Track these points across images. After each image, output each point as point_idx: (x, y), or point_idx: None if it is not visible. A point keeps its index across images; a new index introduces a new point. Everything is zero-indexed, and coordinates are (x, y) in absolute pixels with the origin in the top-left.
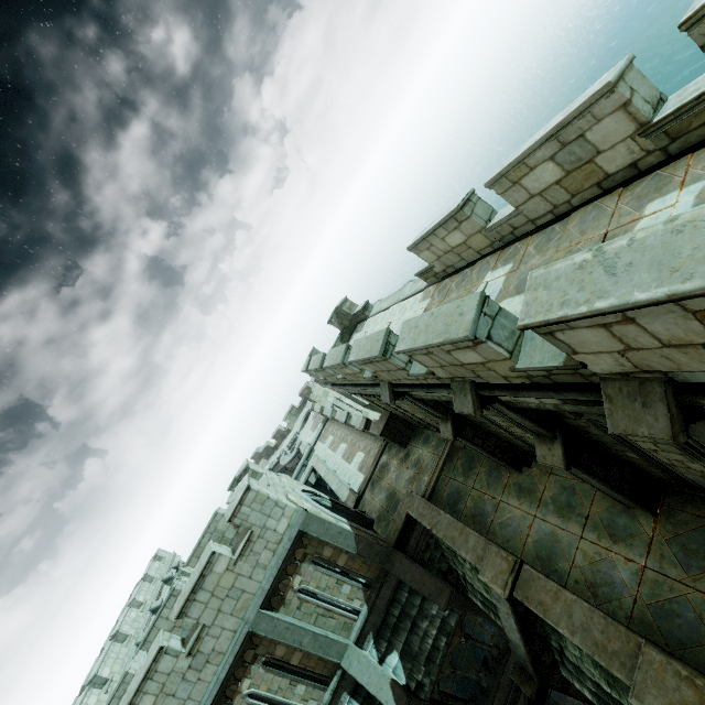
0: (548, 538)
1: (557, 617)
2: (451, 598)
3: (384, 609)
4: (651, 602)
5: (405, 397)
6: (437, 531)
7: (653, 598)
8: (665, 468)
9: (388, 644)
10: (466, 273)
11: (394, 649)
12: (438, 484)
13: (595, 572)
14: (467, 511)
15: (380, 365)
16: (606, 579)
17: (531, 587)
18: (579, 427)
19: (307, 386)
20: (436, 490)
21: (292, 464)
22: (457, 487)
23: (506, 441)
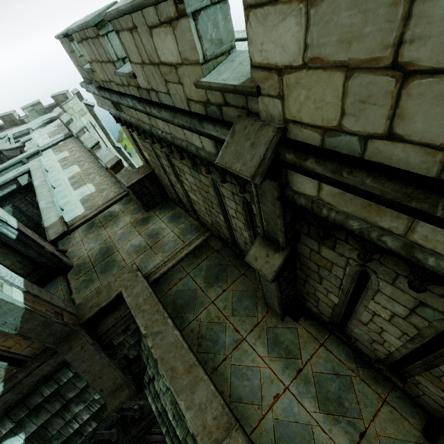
0: (299, 429)
1: None
2: (126, 400)
3: (32, 385)
4: None
5: None
6: (154, 345)
7: None
8: None
9: (15, 426)
10: None
11: (23, 432)
12: (171, 272)
13: None
14: (196, 326)
15: None
16: None
17: None
18: None
19: (66, 94)
20: (166, 278)
21: (10, 153)
22: (194, 290)
23: (297, 289)
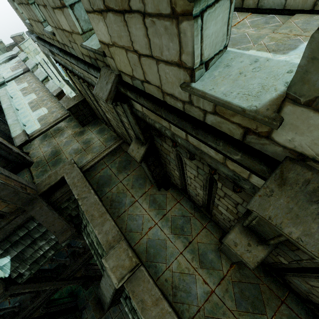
0: (159, 242)
1: (151, 318)
2: (69, 237)
3: (12, 230)
4: (209, 316)
5: (122, 103)
6: (82, 204)
7: (211, 314)
8: (284, 267)
9: (4, 252)
10: (273, 18)
11: (9, 255)
12: (97, 165)
13: (181, 280)
14: (110, 195)
15: (141, 29)
16: (186, 288)
17: (140, 286)
18: (291, 244)
19: (22, 35)
20: (93, 168)
21: None
22: (110, 175)
23: (165, 171)
